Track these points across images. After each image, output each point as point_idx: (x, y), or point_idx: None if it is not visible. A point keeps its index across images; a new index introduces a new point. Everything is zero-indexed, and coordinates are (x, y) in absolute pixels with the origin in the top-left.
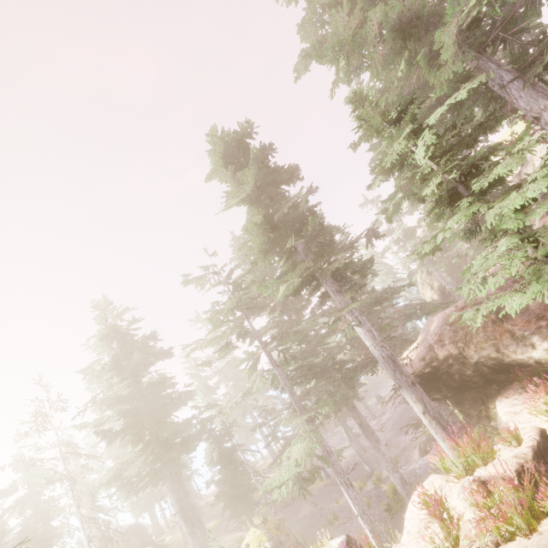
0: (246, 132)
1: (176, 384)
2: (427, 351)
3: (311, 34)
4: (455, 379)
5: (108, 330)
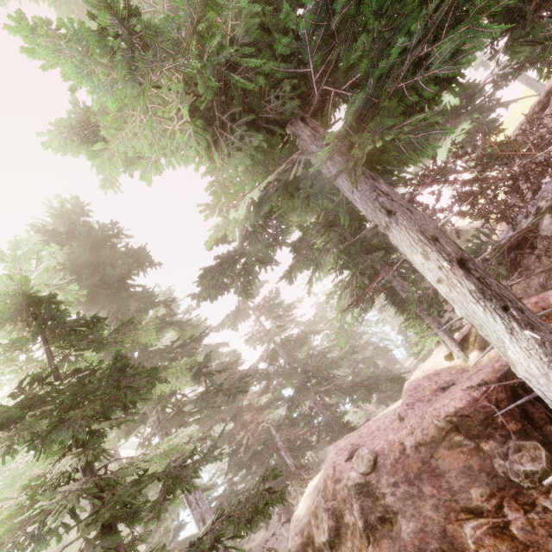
0: (77, 210)
1: None
2: (307, 521)
3: None
4: None
5: None
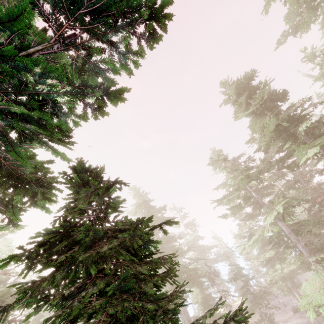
0: (250, 76)
1: (182, 238)
2: None
3: (292, 20)
4: None
5: (142, 201)
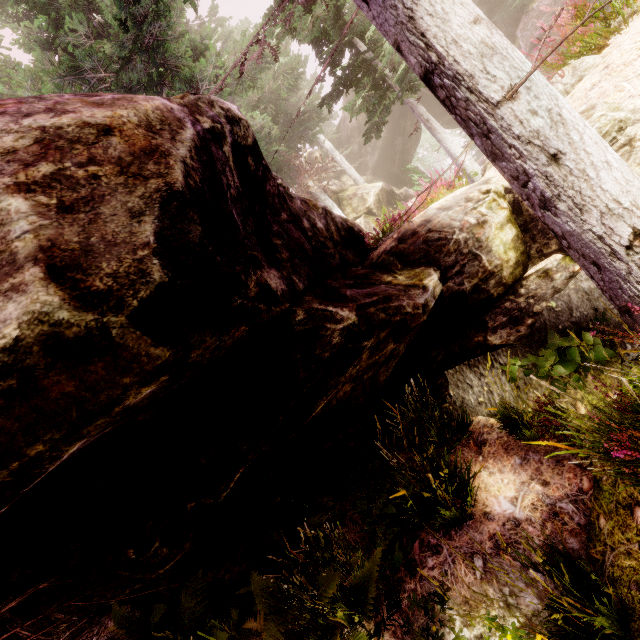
0: None
1: None
2: None
3: None
4: (305, 230)
5: None
